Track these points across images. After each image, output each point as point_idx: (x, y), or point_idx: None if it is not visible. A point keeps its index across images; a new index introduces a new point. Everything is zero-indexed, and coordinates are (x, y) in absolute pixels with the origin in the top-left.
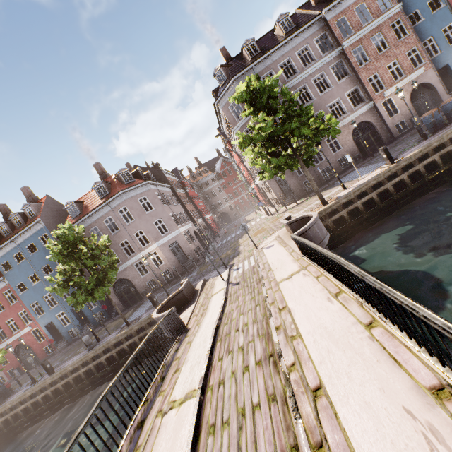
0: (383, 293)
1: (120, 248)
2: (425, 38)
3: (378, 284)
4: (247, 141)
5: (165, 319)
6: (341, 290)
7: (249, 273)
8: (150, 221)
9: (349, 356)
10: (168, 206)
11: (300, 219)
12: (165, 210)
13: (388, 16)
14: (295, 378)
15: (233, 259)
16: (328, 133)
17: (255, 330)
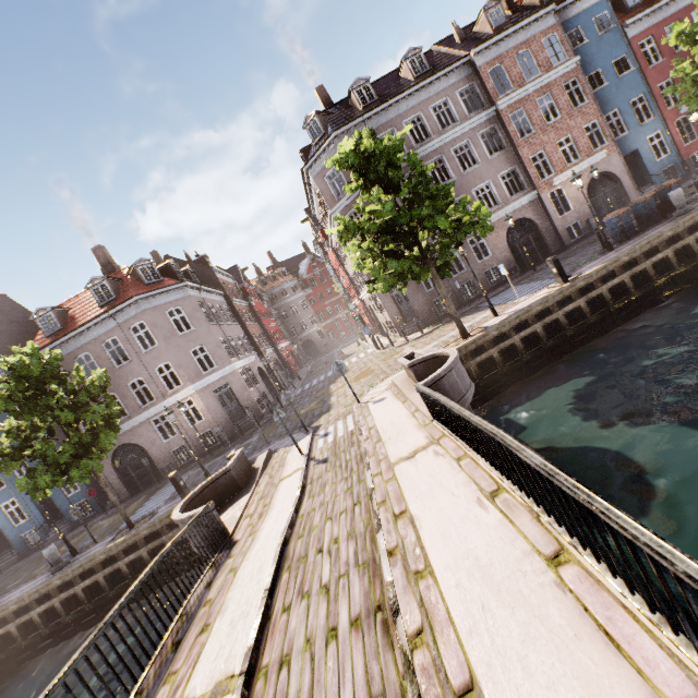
0: (589, 510)
1: (129, 392)
2: (609, 110)
3: (582, 495)
4: (351, 230)
5: (193, 525)
6: (500, 487)
7: (345, 444)
8: (185, 348)
9: (523, 621)
10: (218, 325)
11: (429, 360)
12: (212, 331)
13: (561, 73)
14: (424, 662)
15: (319, 418)
16: (474, 228)
17: (351, 553)
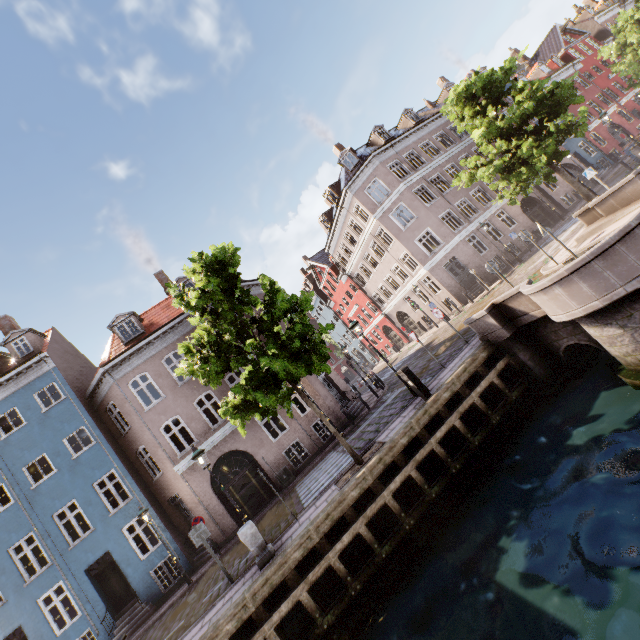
0: None
1: (226, 387)
2: None
3: None
4: (492, 131)
5: None
6: None
7: None
8: None
9: None
10: None
11: None
12: None
13: None
14: None
15: None
16: (572, 131)
17: None
